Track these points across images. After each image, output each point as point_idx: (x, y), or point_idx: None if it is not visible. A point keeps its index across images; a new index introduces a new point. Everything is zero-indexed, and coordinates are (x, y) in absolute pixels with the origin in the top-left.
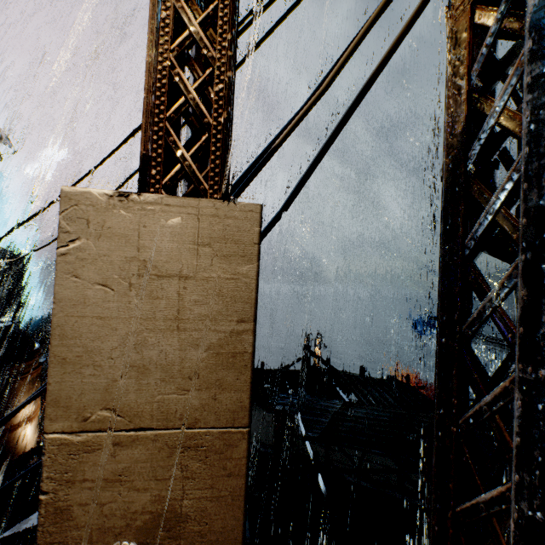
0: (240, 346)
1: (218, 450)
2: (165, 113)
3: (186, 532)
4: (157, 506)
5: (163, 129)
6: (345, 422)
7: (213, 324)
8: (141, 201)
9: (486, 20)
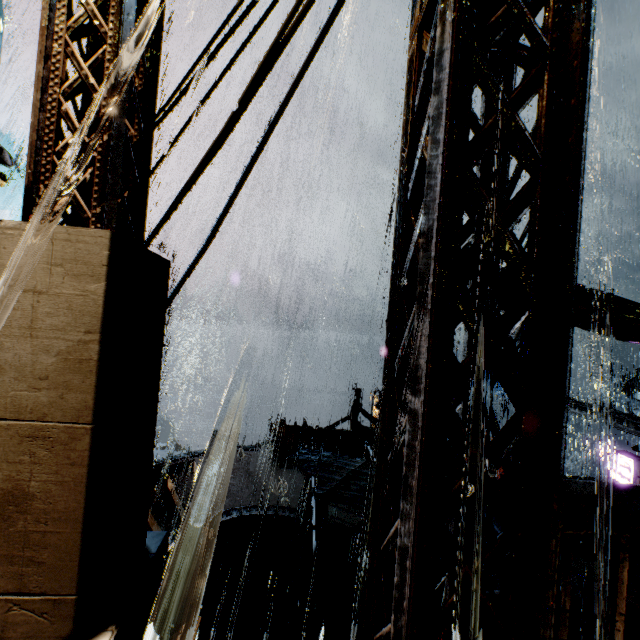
0: (87, 354)
1: (64, 441)
2: (53, 149)
3: (33, 509)
4: (9, 484)
5: (51, 163)
6: (358, 481)
7: (63, 333)
8: (3, 226)
9: (426, 47)
